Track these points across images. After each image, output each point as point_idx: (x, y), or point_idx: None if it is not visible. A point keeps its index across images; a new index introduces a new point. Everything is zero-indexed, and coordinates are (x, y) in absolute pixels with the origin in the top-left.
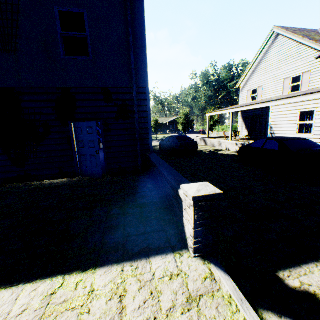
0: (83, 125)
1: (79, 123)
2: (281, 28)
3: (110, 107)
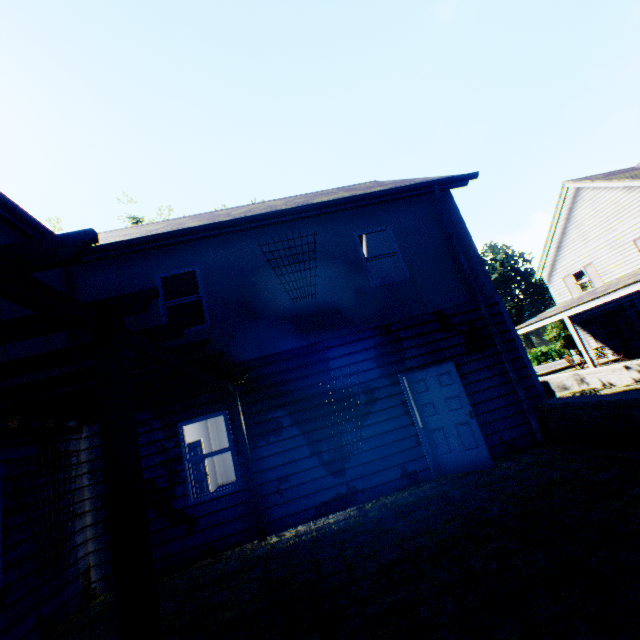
0: (428, 375)
1: (419, 372)
2: (579, 181)
3: (452, 338)
